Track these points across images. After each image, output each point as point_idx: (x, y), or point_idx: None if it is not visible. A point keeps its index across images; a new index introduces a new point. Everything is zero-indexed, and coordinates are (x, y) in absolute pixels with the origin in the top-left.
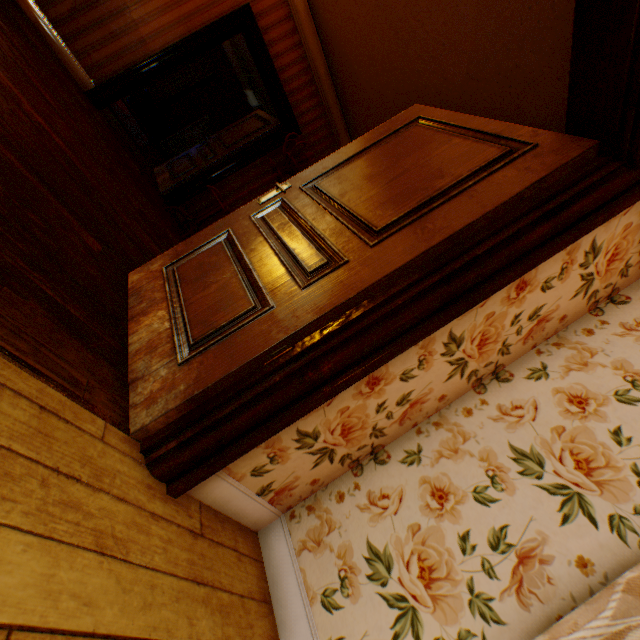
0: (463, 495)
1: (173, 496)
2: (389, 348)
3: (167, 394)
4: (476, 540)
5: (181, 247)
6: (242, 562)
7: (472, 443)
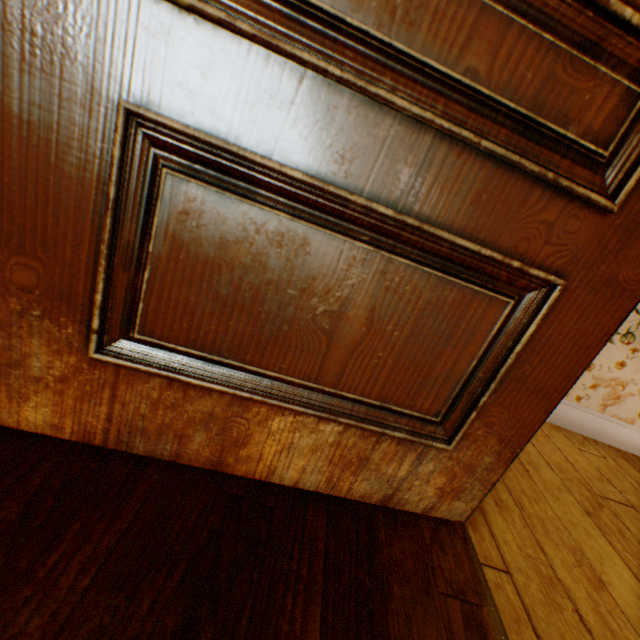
0: None
1: None
2: None
3: (470, 477)
4: None
5: (17, 271)
6: None
7: None
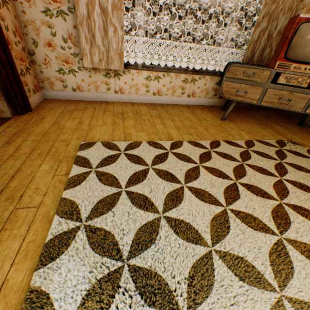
0: (52, 39)
1: (33, 112)
2: (0, 33)
3: (1, 106)
4: (64, 46)
5: None
6: (52, 103)
7: (37, 22)
